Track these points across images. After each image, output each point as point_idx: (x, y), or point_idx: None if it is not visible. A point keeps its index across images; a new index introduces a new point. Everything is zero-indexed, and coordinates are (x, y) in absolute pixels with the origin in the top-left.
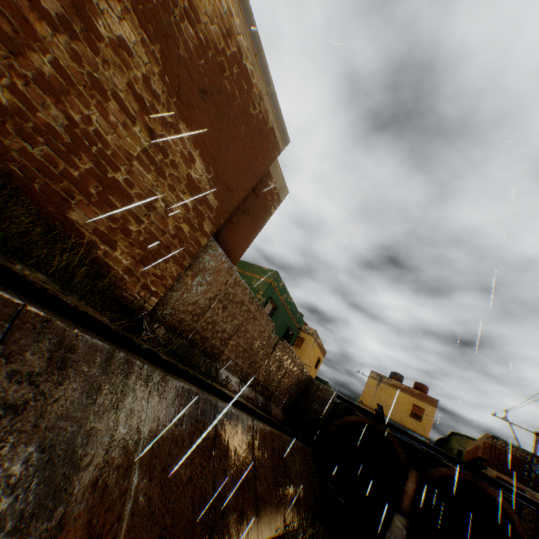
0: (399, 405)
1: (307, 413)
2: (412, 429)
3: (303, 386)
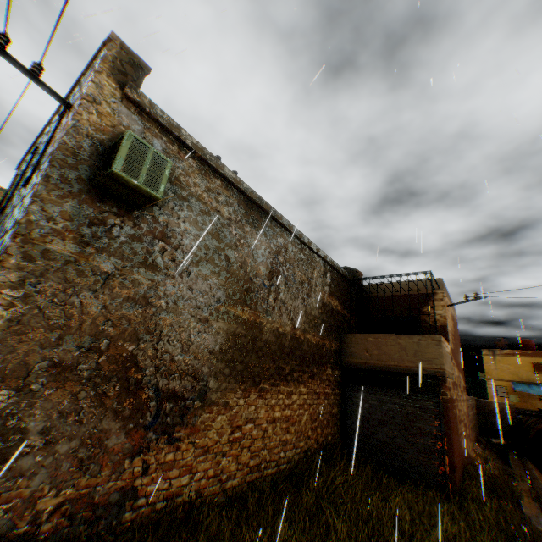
0: (519, 368)
1: (488, 425)
2: (540, 383)
3: (475, 408)
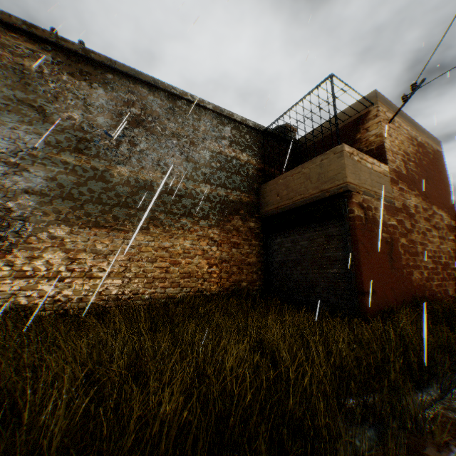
0: None
1: None
2: None
3: None
